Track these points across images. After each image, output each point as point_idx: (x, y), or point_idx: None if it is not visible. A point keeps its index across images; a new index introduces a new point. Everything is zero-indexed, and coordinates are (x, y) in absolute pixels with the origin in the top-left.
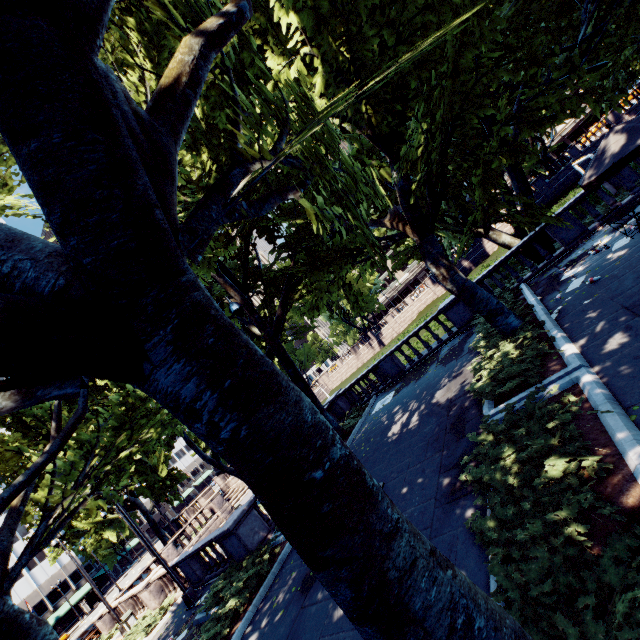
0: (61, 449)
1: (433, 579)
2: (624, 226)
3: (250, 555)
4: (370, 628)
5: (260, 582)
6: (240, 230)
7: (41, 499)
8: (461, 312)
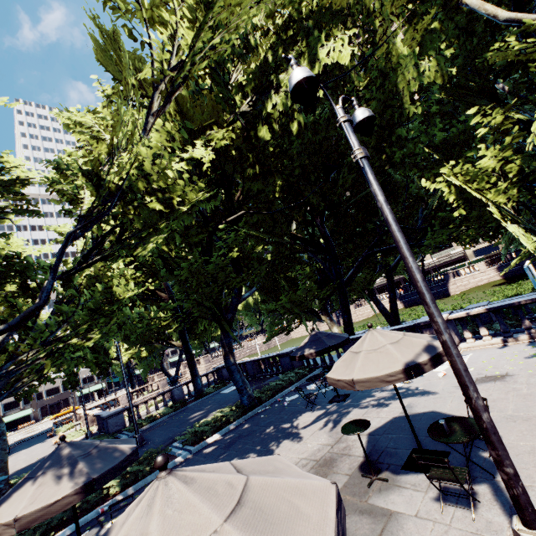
0: None
1: None
2: None
3: (107, 435)
4: None
5: None
6: None
7: None
8: (287, 363)
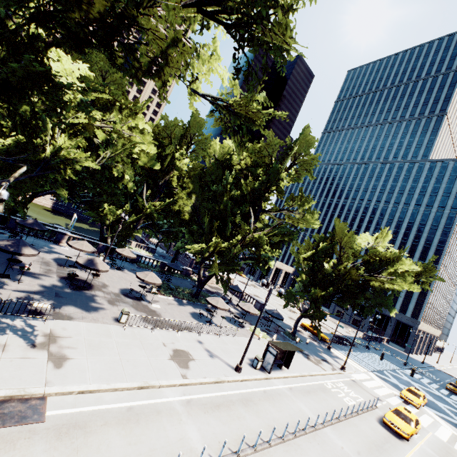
0: None
1: None
2: (17, 237)
3: None
4: None
5: None
6: None
7: None
8: None
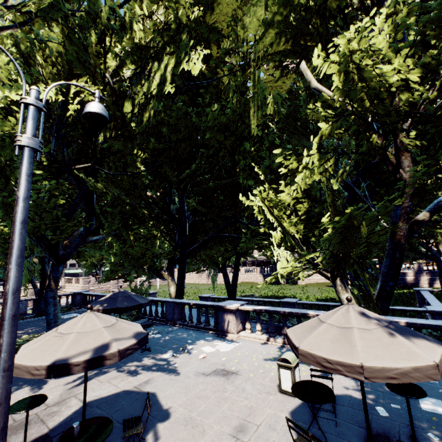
0: None
1: None
2: (151, 335)
3: None
4: None
5: None
6: None
7: None
8: None
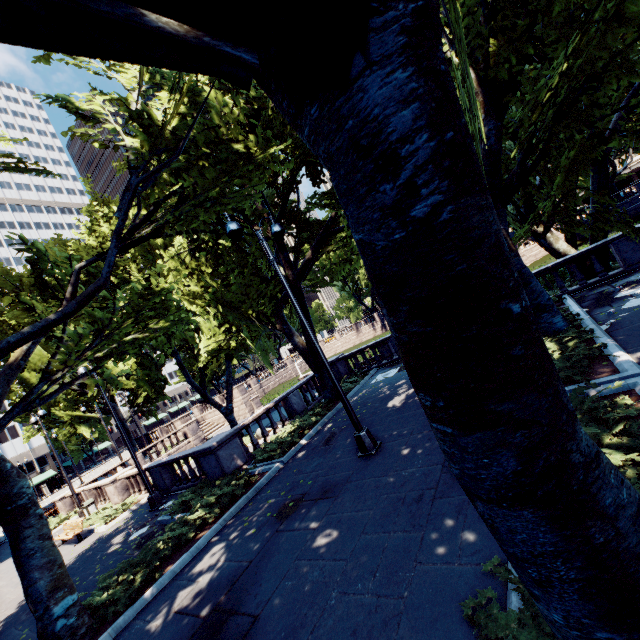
0: (75, 313)
1: (620, 480)
2: None
3: (225, 477)
4: (531, 512)
5: (232, 502)
6: (295, 156)
7: (27, 379)
8: None
